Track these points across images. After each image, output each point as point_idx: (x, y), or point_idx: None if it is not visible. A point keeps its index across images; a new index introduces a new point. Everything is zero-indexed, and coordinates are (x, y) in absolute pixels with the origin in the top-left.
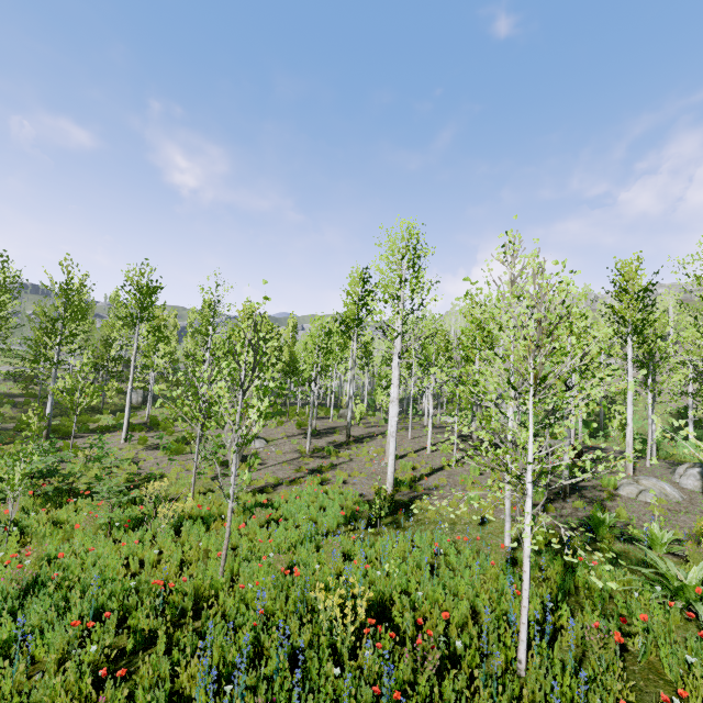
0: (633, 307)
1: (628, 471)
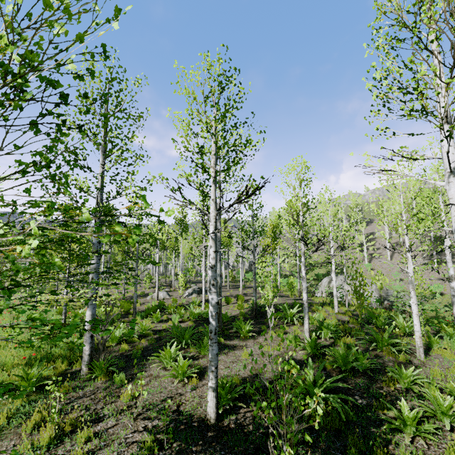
0: (181, 226)
1: (180, 291)
